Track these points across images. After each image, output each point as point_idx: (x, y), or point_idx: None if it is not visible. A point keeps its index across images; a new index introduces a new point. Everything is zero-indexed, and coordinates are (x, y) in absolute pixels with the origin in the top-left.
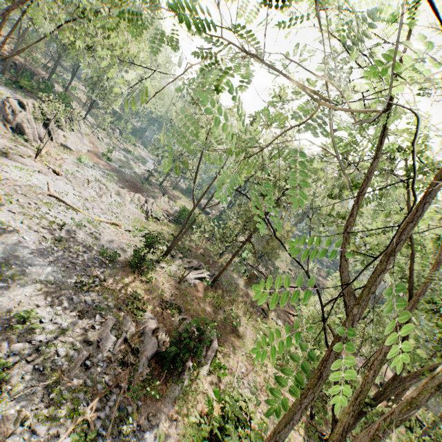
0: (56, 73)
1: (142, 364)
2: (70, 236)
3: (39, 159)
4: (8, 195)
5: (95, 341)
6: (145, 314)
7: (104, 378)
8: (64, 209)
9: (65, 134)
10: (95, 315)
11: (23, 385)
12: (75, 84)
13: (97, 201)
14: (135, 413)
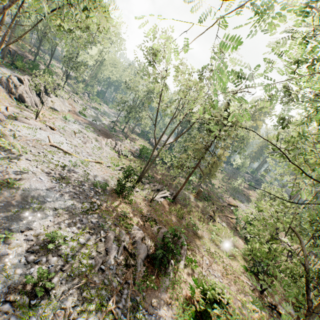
0: (38, 55)
1: (139, 265)
2: (70, 174)
3: (38, 119)
4: (24, 147)
5: (104, 250)
6: (133, 227)
7: (116, 277)
8: (63, 155)
9: (52, 99)
10: (100, 231)
11: (62, 289)
12: (52, 62)
13: (83, 147)
14: (142, 301)
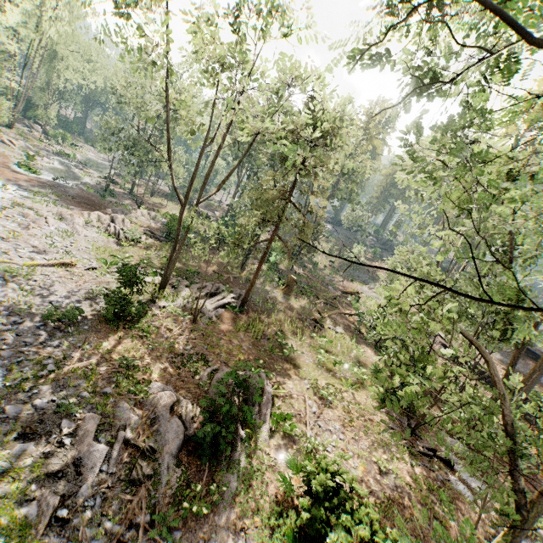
0: None
1: (166, 469)
2: None
3: None
4: None
5: (70, 467)
6: (151, 387)
7: (102, 524)
8: None
9: None
10: (60, 423)
11: None
12: None
13: (22, 236)
14: None
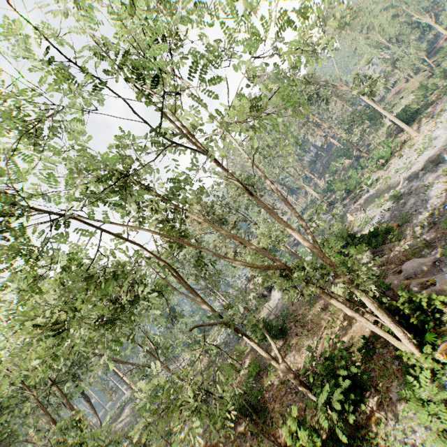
0: None
1: None
2: None
3: None
4: None
5: None
6: None
7: None
8: None
9: None
10: None
11: None
12: None
13: None
14: None
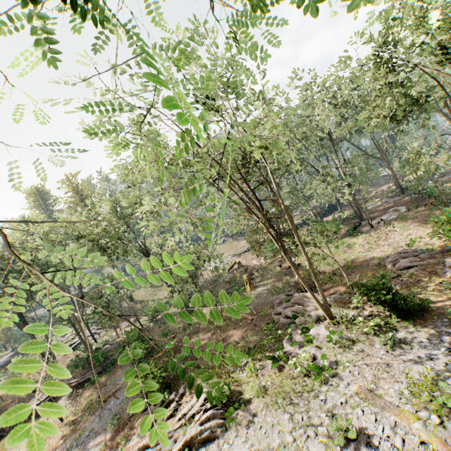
0: None
1: None
2: None
3: None
4: None
5: None
6: None
7: None
8: None
9: None
10: None
11: None
12: None
13: None
14: None
